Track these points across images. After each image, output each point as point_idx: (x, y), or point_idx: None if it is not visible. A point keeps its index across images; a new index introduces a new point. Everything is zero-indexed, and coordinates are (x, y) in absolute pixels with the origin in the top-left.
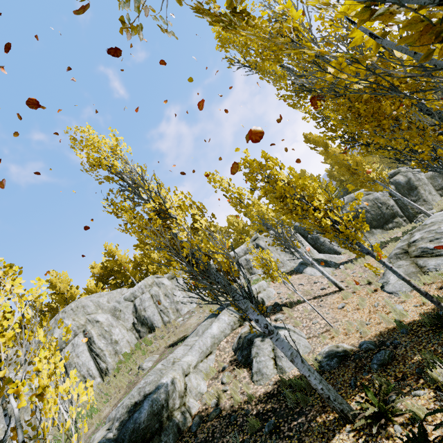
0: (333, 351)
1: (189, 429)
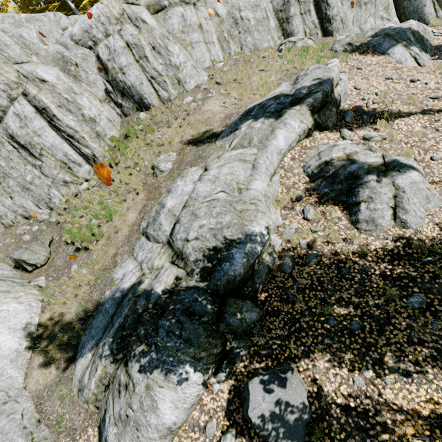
0: None
1: (279, 269)
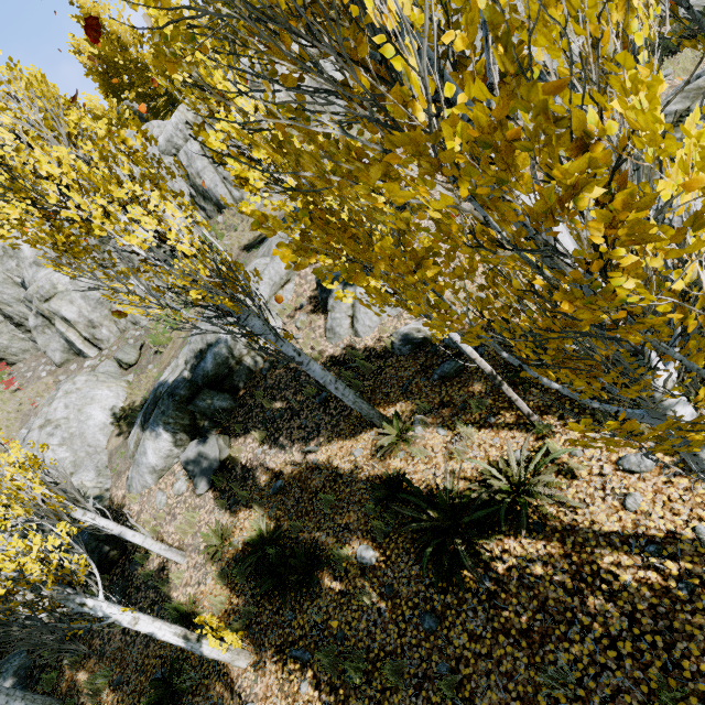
0: (412, 336)
1: (261, 371)
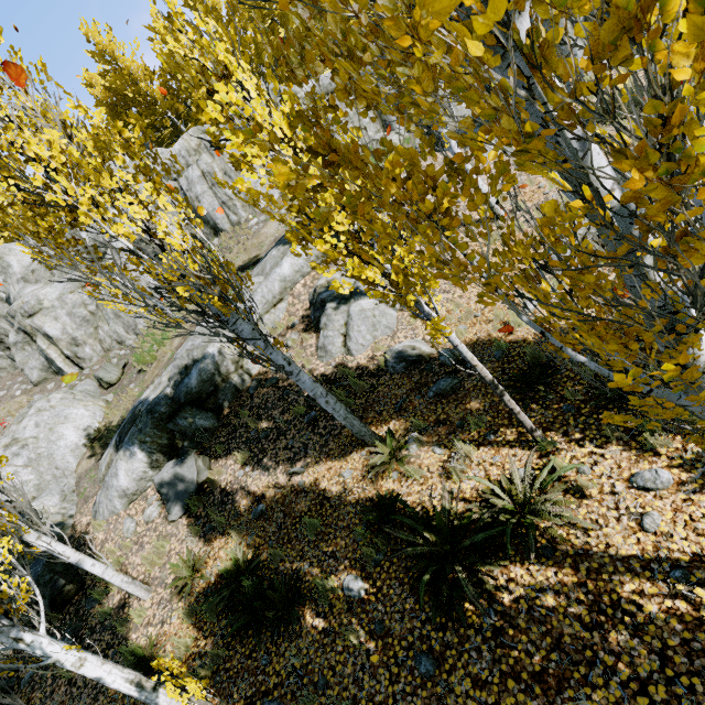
0: (406, 353)
1: (248, 390)
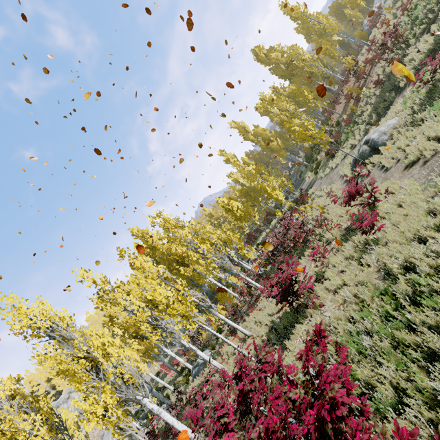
0: None
1: None
